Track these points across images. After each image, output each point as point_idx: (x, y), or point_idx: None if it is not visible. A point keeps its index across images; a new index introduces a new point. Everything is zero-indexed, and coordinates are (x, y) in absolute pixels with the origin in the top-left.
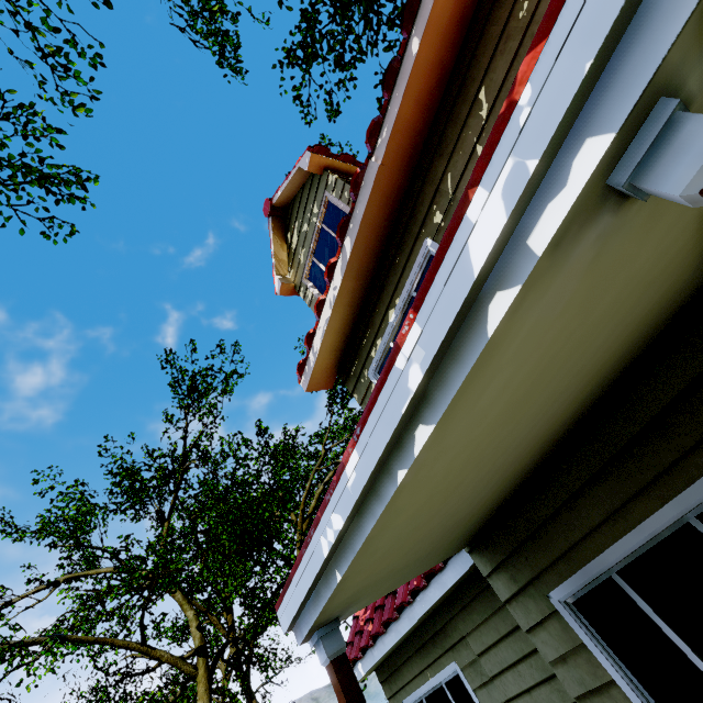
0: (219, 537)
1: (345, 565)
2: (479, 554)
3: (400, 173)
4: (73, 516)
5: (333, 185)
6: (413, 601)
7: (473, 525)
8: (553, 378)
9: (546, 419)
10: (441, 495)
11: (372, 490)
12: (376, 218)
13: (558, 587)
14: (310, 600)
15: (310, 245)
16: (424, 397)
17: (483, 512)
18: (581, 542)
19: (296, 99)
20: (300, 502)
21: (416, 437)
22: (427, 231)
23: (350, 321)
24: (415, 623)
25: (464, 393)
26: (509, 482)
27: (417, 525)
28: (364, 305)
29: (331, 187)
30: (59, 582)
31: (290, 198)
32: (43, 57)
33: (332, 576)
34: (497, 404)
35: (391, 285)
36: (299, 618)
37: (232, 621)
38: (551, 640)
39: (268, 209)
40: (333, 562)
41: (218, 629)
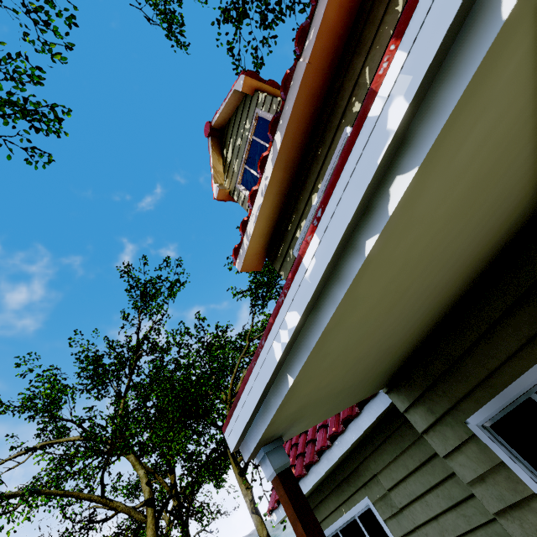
0: (164, 410)
1: (298, 366)
2: (397, 392)
3: (323, 73)
4: (47, 393)
5: (263, 101)
6: (332, 445)
7: (397, 361)
8: (510, 165)
9: (484, 233)
10: (389, 300)
11: (333, 276)
12: (302, 114)
13: (476, 412)
14: (258, 414)
15: (242, 155)
16: (403, 143)
17: (407, 346)
18: (499, 368)
19: (229, 50)
20: (229, 383)
21: (392, 193)
22: (347, 120)
23: (278, 209)
24: (333, 464)
25: (454, 123)
26: (433, 314)
27: (363, 335)
28: (289, 196)
29: (261, 103)
30: (36, 448)
31: (226, 120)
32: (27, 12)
33: (283, 382)
34: (466, 173)
35: (314, 173)
36: (246, 436)
37: (174, 480)
38: (469, 463)
39: (208, 130)
40: (284, 368)
41: (163, 487)
